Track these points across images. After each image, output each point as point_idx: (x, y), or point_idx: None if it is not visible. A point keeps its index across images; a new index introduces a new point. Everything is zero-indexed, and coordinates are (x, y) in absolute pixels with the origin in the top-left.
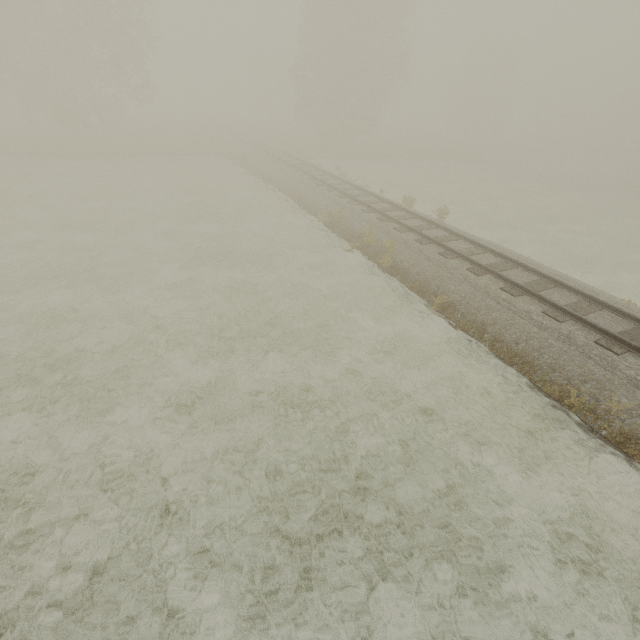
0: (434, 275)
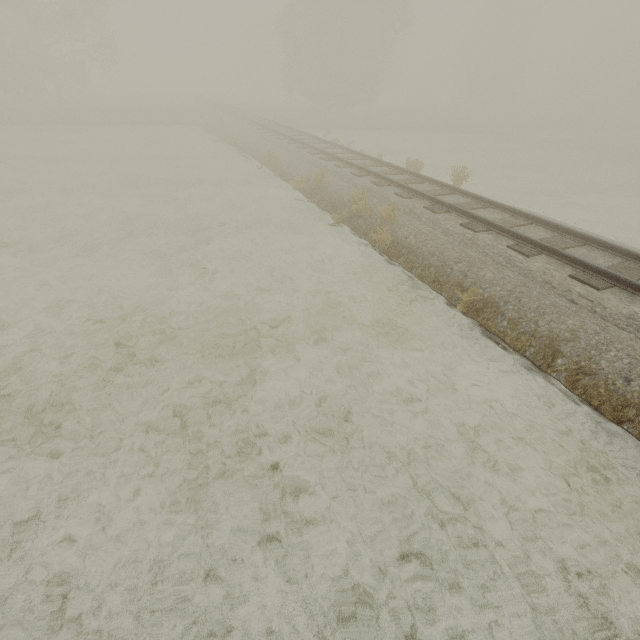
0: (457, 256)
